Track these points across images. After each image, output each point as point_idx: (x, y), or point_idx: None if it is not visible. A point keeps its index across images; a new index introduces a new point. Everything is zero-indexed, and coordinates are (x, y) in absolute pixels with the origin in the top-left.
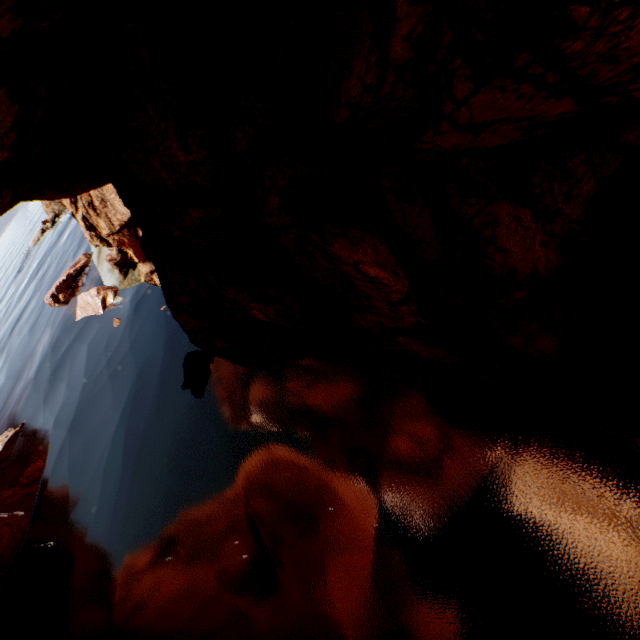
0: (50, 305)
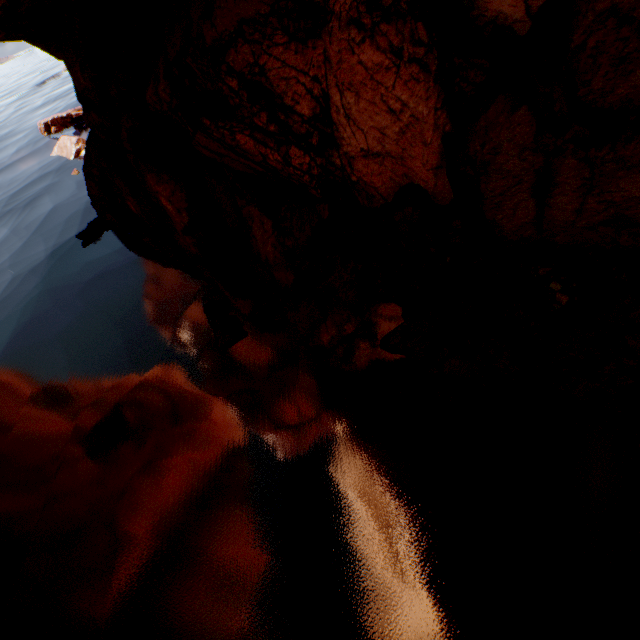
0: (41, 131)
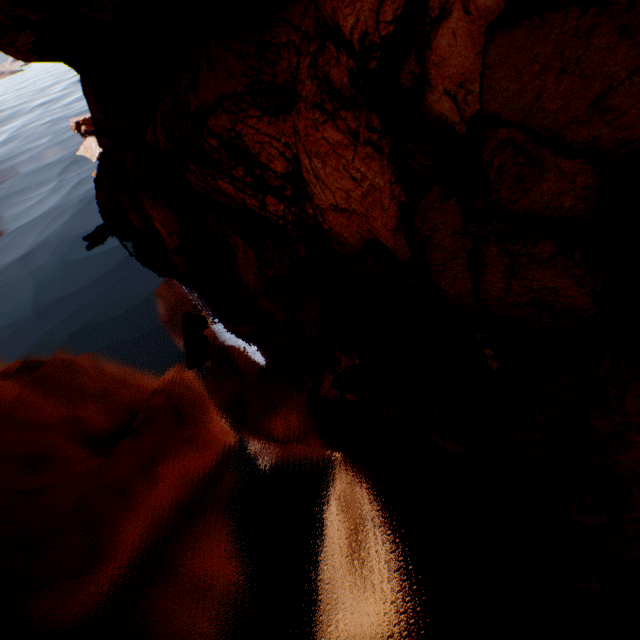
0: (72, 128)
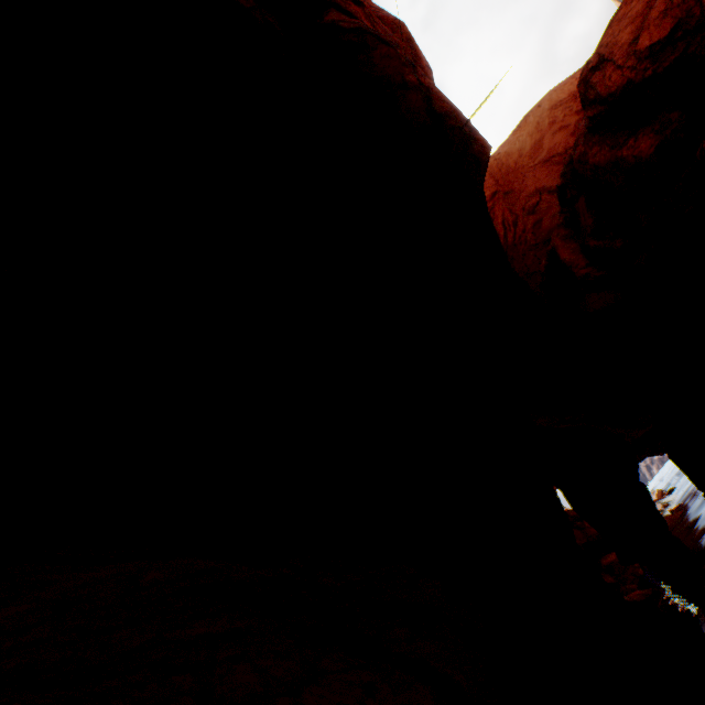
0: None
